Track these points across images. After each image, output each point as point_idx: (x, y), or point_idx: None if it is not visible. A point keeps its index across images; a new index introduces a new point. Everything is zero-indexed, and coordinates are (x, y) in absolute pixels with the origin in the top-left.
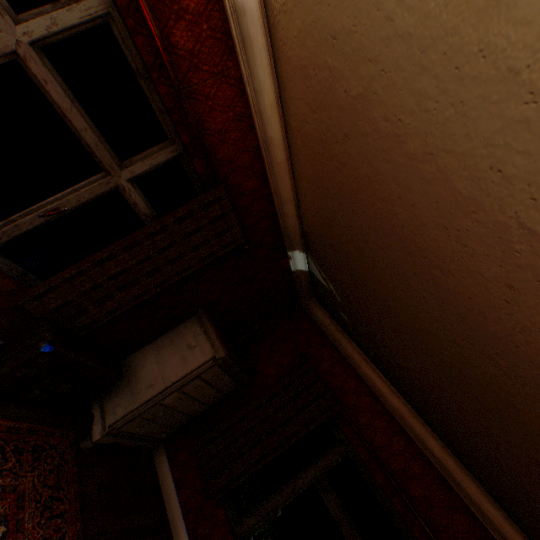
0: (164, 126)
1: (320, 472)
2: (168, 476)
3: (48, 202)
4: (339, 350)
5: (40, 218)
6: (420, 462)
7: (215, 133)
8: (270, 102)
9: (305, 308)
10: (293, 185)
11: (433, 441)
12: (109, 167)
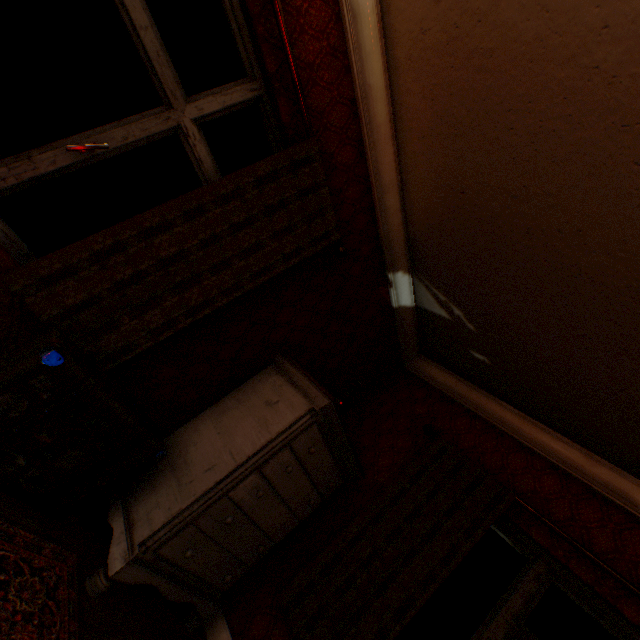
0: (243, 53)
1: (514, 620)
2: None
3: (82, 135)
4: (480, 416)
5: (68, 156)
6: None
7: (305, 67)
8: (370, 32)
9: (413, 371)
10: (396, 159)
11: None
12: (170, 94)
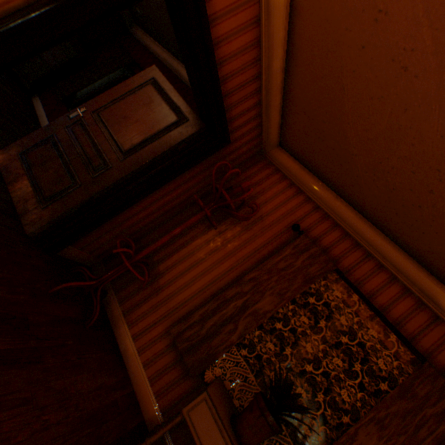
0: None
1: None
2: (39, 104)
3: None
4: (144, 46)
5: None
6: (168, 74)
7: None
8: None
9: (131, 33)
10: None
11: (175, 63)
12: None
